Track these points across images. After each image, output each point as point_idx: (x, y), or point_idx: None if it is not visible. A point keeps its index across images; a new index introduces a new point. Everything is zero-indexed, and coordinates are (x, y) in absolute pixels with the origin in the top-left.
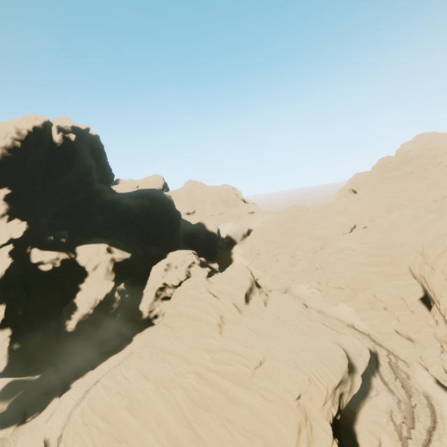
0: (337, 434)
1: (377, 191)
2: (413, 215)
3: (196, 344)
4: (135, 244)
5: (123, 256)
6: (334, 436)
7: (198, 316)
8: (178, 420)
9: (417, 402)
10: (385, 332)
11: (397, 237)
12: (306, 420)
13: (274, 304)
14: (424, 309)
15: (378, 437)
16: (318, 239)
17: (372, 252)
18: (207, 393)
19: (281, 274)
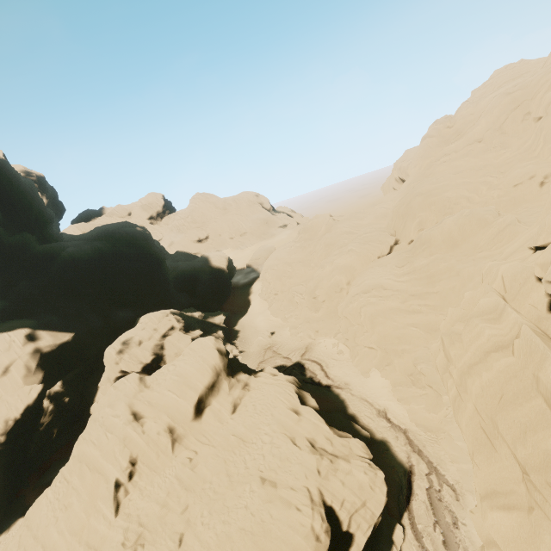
0: None
1: (427, 179)
2: (475, 220)
3: (86, 523)
4: (91, 313)
5: (58, 341)
6: None
7: (99, 464)
8: None
9: None
10: (430, 425)
11: (449, 262)
12: None
13: (247, 408)
14: None
15: None
16: (342, 271)
17: (413, 290)
18: None
19: (301, 323)
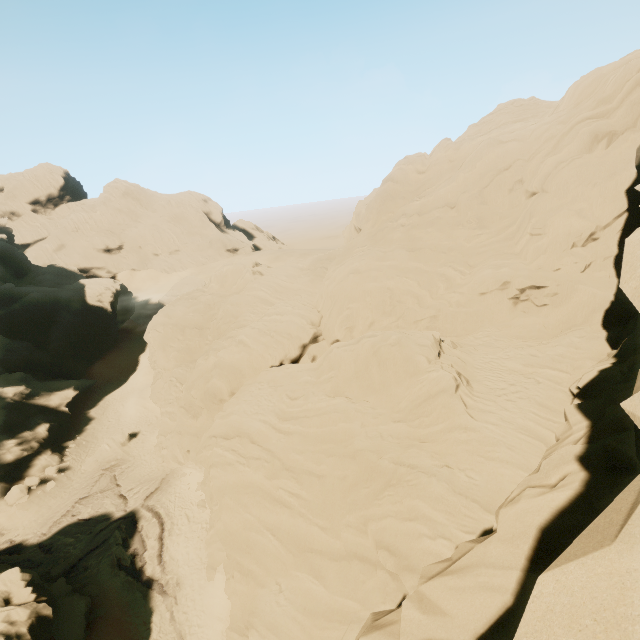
0: None
1: (373, 248)
2: (401, 357)
3: None
4: None
5: None
6: None
7: None
8: None
9: None
10: None
11: (351, 423)
12: None
13: None
14: None
15: None
16: (225, 373)
17: (291, 457)
18: None
19: (172, 431)
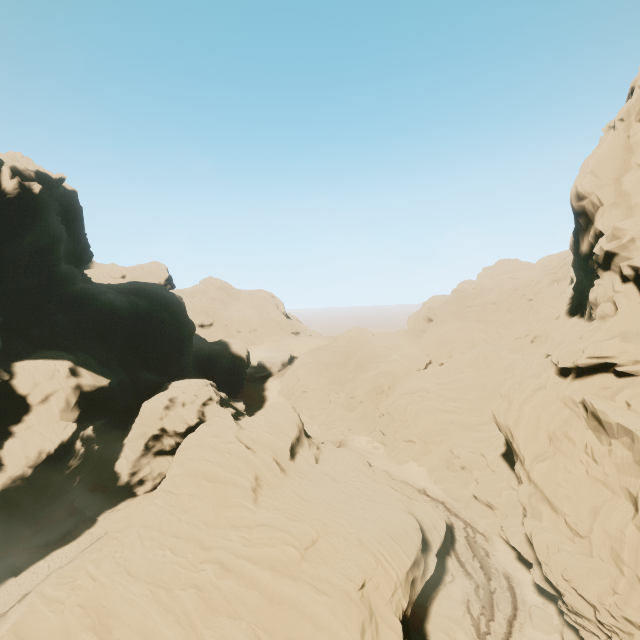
0: (407, 634)
1: (457, 320)
2: (495, 353)
3: (217, 519)
4: (117, 366)
5: (98, 383)
6: (404, 638)
7: (221, 476)
8: (185, 638)
9: (497, 586)
10: (462, 499)
11: (477, 379)
12: (371, 617)
13: (329, 460)
14: (506, 467)
15: (453, 637)
16: (386, 376)
17: (450, 395)
18: (234, 591)
19: (334, 420)
